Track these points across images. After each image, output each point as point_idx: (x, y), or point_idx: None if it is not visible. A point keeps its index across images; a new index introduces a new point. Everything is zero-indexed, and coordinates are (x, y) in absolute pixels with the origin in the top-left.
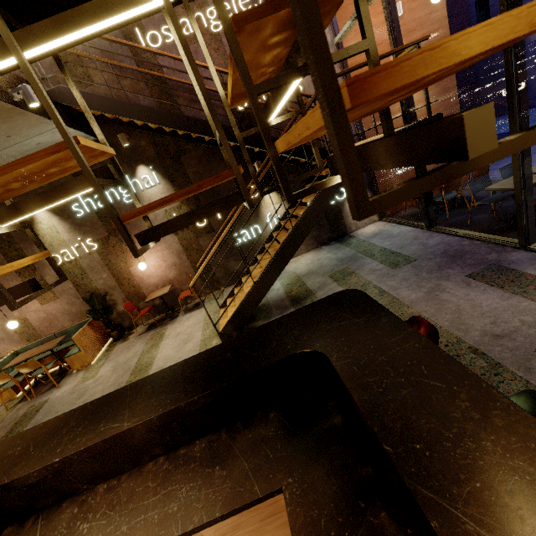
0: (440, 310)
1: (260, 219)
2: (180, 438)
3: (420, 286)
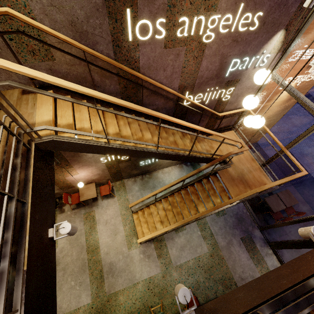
0: (230, 257)
1: None
2: None
3: (225, 237)
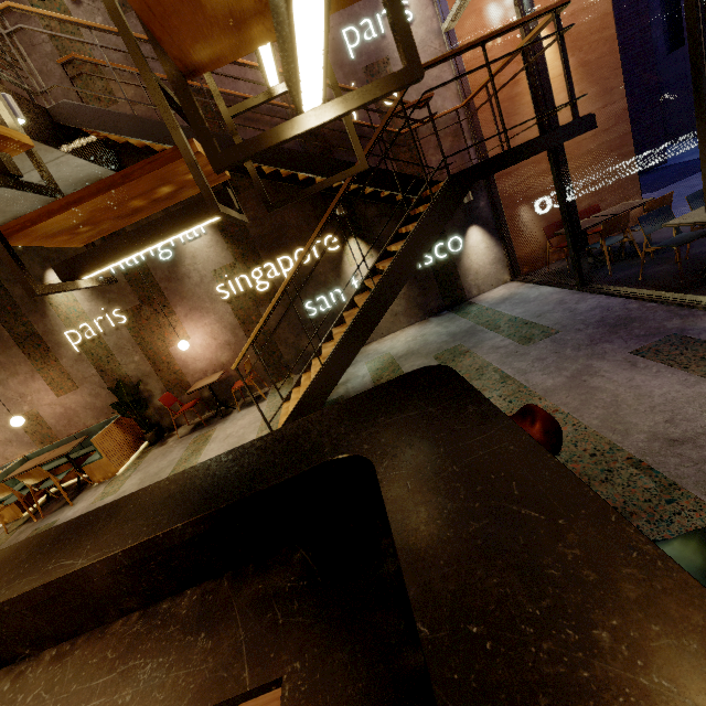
0: (587, 402)
1: (342, 281)
2: (163, 585)
3: (560, 369)
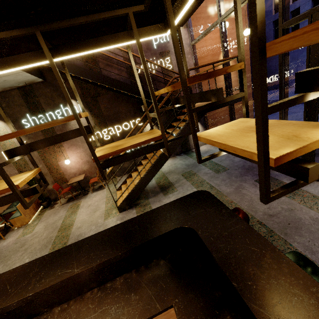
0: (242, 199)
1: None
2: (108, 277)
3: (231, 185)
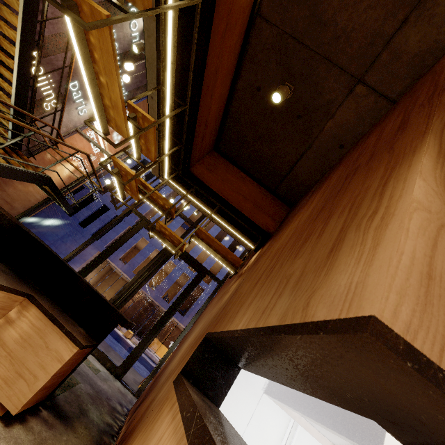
0: None
1: None
2: None
3: None
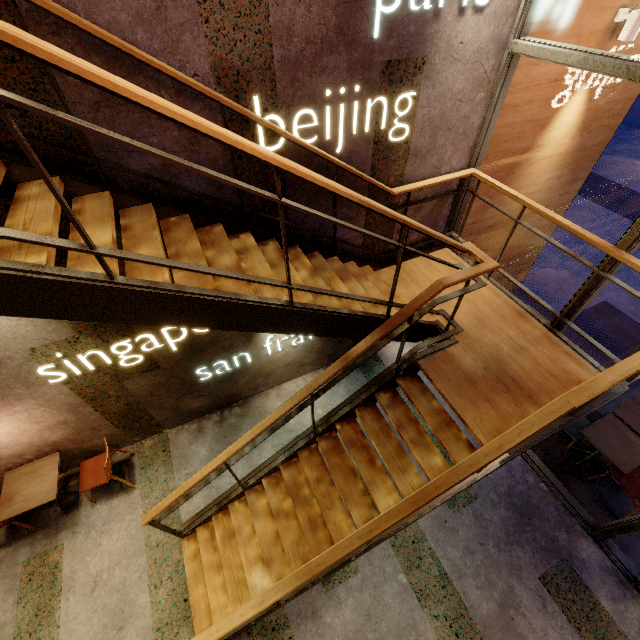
0: None
1: (252, 344)
2: None
3: (490, 583)
